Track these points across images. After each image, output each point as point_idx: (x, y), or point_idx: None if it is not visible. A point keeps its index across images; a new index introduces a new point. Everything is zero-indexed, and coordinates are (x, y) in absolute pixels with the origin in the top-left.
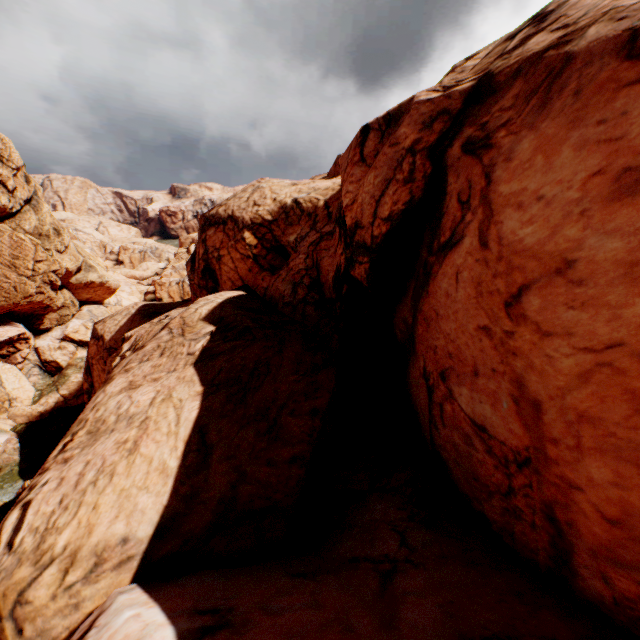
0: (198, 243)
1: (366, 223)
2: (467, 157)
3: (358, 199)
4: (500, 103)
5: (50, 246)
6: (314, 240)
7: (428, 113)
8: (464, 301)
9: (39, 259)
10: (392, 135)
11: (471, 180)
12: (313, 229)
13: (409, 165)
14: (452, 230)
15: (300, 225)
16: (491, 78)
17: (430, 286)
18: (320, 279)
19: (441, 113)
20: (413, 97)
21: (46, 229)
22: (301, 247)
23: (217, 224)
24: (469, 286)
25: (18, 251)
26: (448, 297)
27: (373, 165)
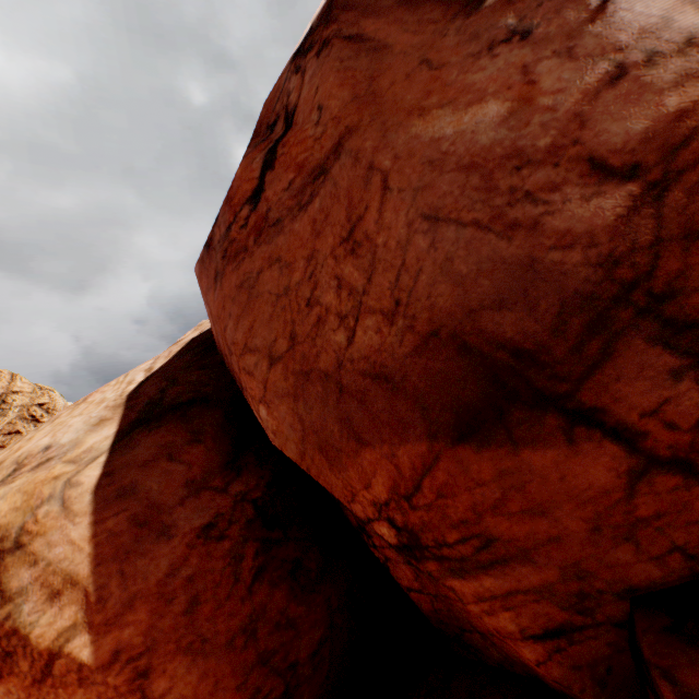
0: None
1: None
2: None
3: None
4: None
5: None
6: None
7: None
8: None
9: None
10: None
11: None
12: None
13: None
14: None
15: None
16: None
17: None
18: None
19: None
20: None
21: None
22: None
23: None
24: None
25: None
26: None
27: None
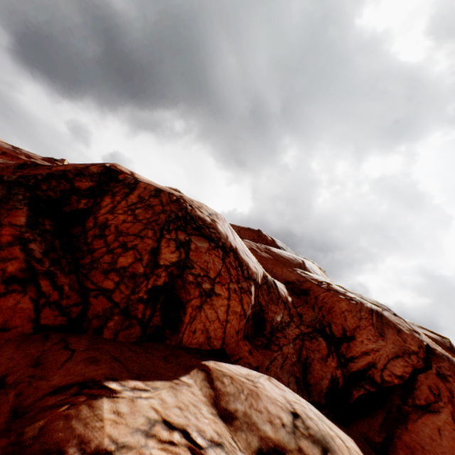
0: (154, 230)
1: (379, 366)
2: (434, 374)
3: (380, 351)
4: (442, 363)
5: None
6: (298, 334)
7: (418, 342)
8: (449, 448)
9: None
10: (392, 329)
11: (439, 386)
12: (292, 320)
13: (417, 360)
14: (427, 402)
15: (280, 307)
16: (430, 347)
17: (409, 424)
18: (307, 377)
19: (421, 346)
20: (381, 310)
21: None
22: (289, 334)
23: (214, 242)
24: (451, 440)
25: None
26: (433, 440)
27: (391, 340)
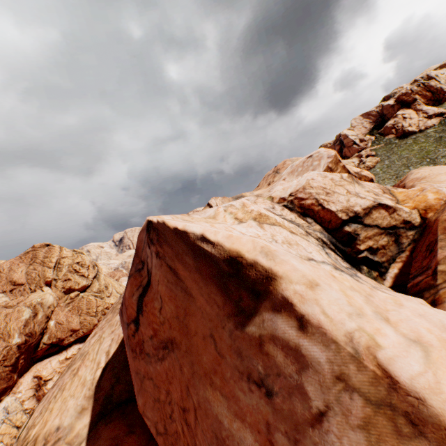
0: None
1: None
2: None
3: None
4: None
5: (104, 295)
6: None
7: None
8: None
9: (98, 305)
10: None
11: None
12: None
13: None
14: None
15: None
16: None
17: None
18: None
19: None
20: None
21: (102, 287)
22: None
23: None
24: None
25: (89, 305)
26: None
27: None
